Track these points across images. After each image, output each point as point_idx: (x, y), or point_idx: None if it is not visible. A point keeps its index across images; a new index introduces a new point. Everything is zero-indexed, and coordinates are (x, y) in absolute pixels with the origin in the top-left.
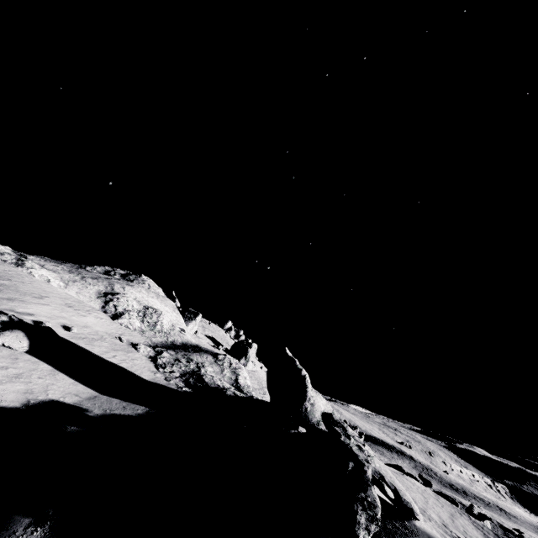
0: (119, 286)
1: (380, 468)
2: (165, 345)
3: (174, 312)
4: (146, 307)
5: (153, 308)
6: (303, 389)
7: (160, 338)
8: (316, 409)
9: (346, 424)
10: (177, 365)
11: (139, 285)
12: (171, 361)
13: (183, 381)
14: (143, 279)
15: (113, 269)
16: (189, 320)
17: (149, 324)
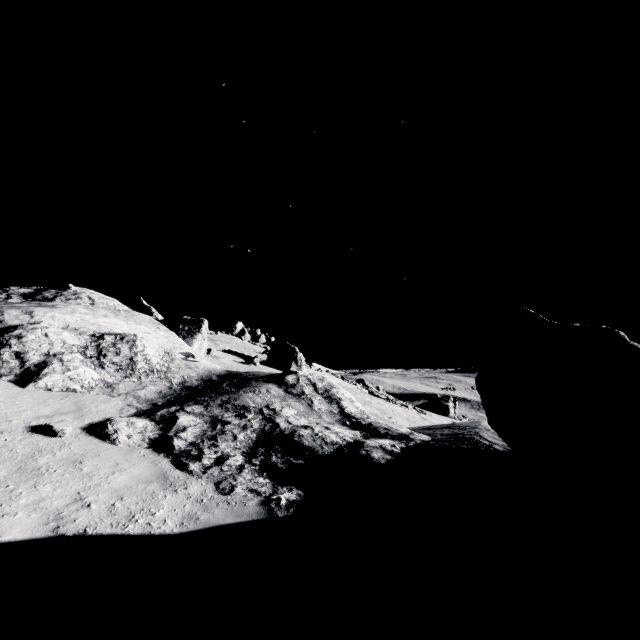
0: (16, 312)
1: None
2: (171, 397)
3: (158, 330)
4: (97, 335)
5: (114, 334)
6: None
7: (153, 385)
8: None
9: None
10: (224, 434)
11: (68, 303)
12: (206, 431)
13: (259, 469)
14: (73, 292)
15: (3, 290)
16: (190, 336)
17: (117, 366)
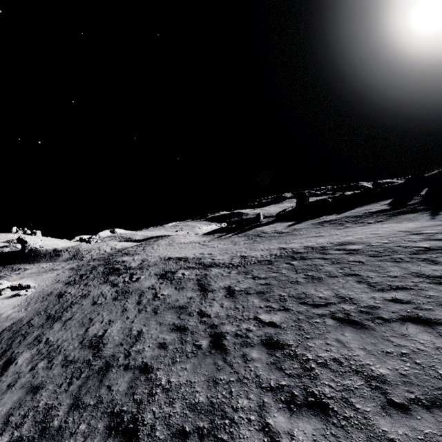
0: None
1: (32, 246)
2: None
3: None
4: None
5: None
6: (27, 242)
7: None
8: (31, 244)
9: (27, 244)
10: None
11: None
12: None
13: None
14: None
15: None
16: None
17: None
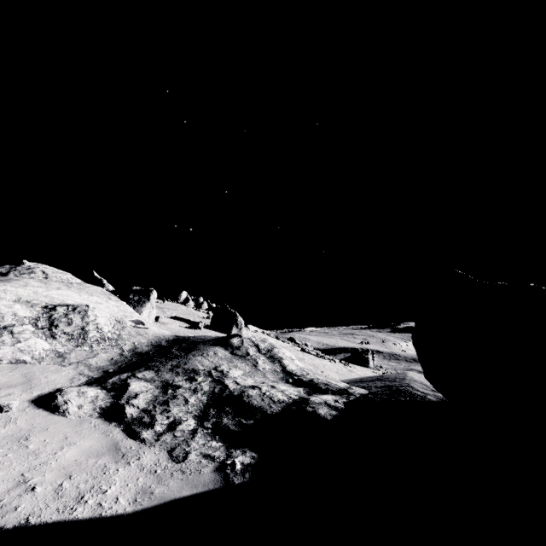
0: None
1: None
2: (122, 364)
3: (109, 300)
4: (49, 307)
5: (66, 305)
6: None
7: (104, 353)
8: None
9: None
10: (175, 399)
11: (21, 277)
12: (158, 397)
13: (212, 433)
14: (27, 267)
15: None
16: (140, 305)
17: (68, 336)
